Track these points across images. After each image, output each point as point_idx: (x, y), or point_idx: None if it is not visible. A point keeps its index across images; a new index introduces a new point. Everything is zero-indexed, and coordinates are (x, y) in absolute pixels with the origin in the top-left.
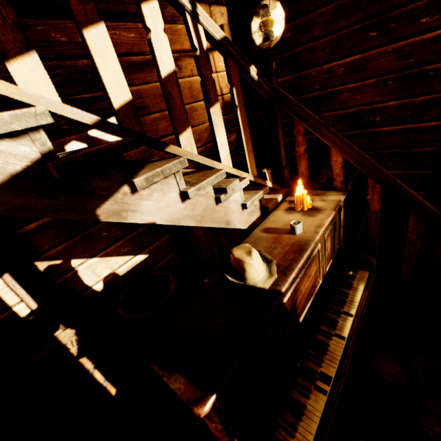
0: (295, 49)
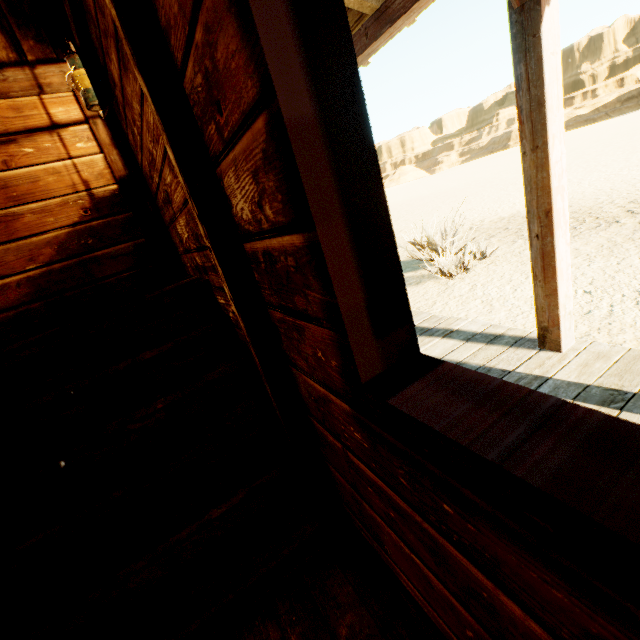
0: (126, 113)
